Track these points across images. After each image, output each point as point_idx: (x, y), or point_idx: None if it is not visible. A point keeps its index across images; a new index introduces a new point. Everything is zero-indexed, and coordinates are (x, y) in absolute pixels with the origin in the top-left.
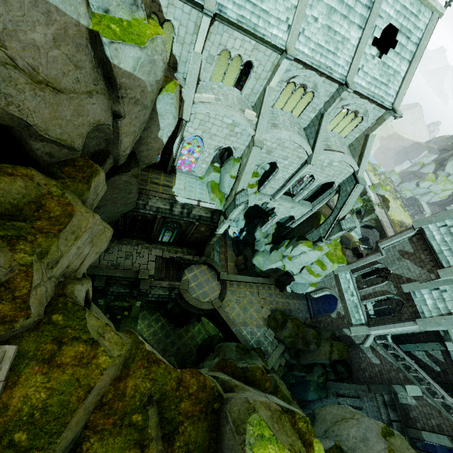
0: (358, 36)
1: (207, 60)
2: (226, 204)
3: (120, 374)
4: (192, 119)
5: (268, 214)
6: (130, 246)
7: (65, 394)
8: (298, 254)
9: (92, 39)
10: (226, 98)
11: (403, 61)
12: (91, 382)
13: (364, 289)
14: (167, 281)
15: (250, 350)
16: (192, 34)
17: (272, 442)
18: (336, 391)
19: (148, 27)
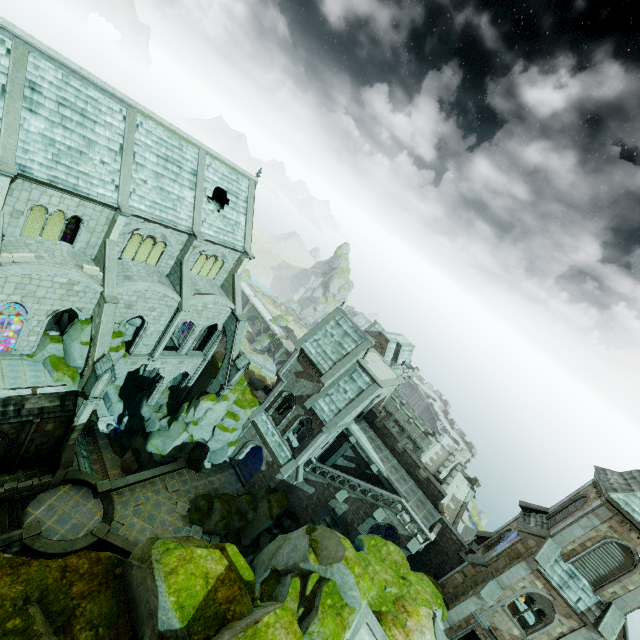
0: (192, 195)
1: (13, 215)
2: (83, 379)
3: None
4: (3, 284)
5: (155, 380)
6: None
7: None
8: (203, 414)
9: None
10: (53, 254)
11: (240, 214)
12: None
13: (281, 423)
14: None
15: None
16: None
17: (178, 548)
18: None
19: None
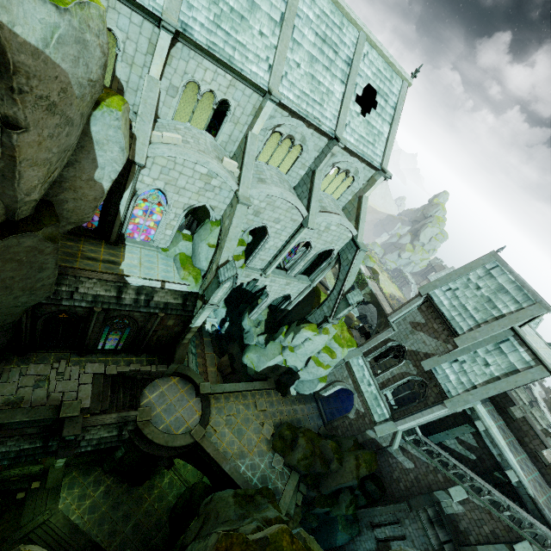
0: (342, 91)
1: (168, 91)
2: (205, 283)
3: None
4: (150, 165)
5: (256, 296)
6: (44, 365)
7: None
8: (301, 342)
9: None
10: (197, 141)
11: (384, 123)
12: None
13: (382, 374)
14: (114, 412)
15: (254, 496)
16: (145, 53)
17: None
18: (370, 520)
19: None
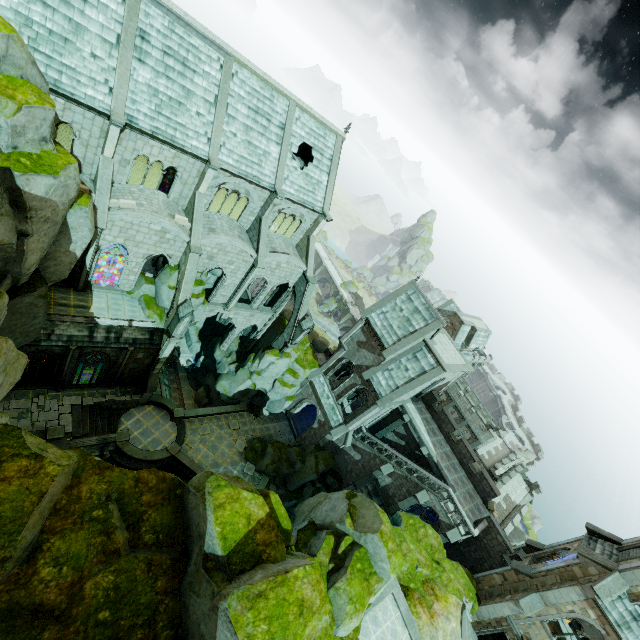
0: (278, 151)
1: (121, 163)
2: (169, 319)
3: (71, 483)
4: (110, 227)
5: (229, 328)
6: (25, 400)
7: (17, 501)
8: (266, 366)
9: (1, 171)
10: (151, 203)
11: (323, 173)
12: (43, 488)
13: (337, 388)
14: (95, 436)
15: None
16: (98, 138)
17: (227, 486)
18: None
19: (59, 156)
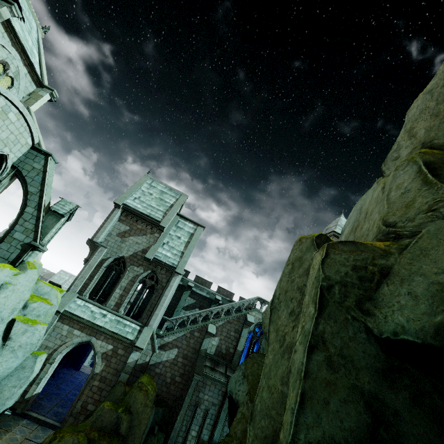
0: None
1: None
2: None
3: None
4: None
5: None
6: None
7: None
8: None
9: None
10: None
11: (34, 46)
12: None
13: (112, 296)
14: None
15: None
16: None
17: None
18: None
19: None
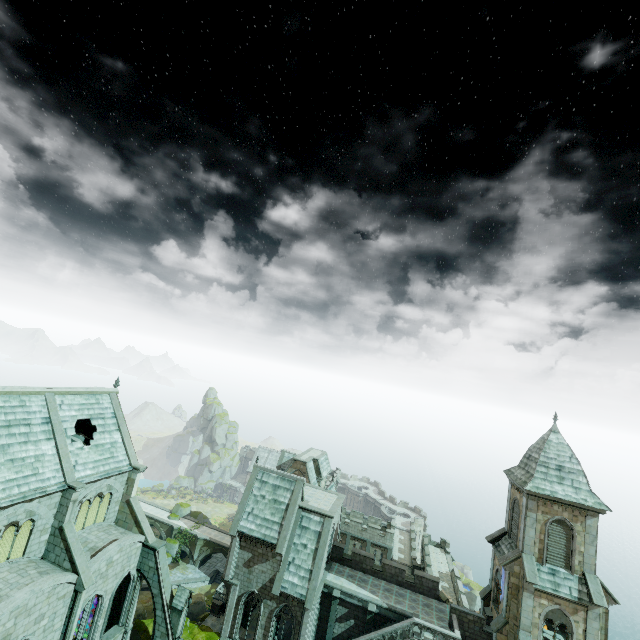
0: (53, 445)
1: None
2: None
3: None
4: None
5: None
6: None
7: None
8: None
9: None
10: None
11: (113, 433)
12: None
13: (256, 637)
14: None
15: None
16: None
17: None
18: None
19: None
